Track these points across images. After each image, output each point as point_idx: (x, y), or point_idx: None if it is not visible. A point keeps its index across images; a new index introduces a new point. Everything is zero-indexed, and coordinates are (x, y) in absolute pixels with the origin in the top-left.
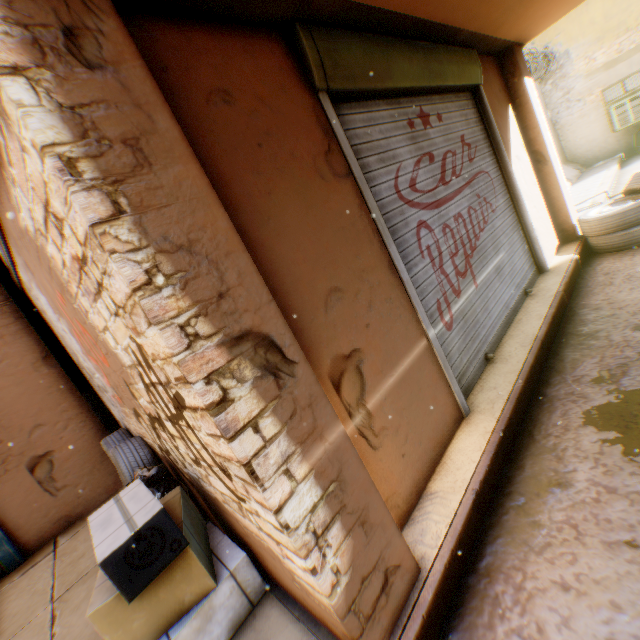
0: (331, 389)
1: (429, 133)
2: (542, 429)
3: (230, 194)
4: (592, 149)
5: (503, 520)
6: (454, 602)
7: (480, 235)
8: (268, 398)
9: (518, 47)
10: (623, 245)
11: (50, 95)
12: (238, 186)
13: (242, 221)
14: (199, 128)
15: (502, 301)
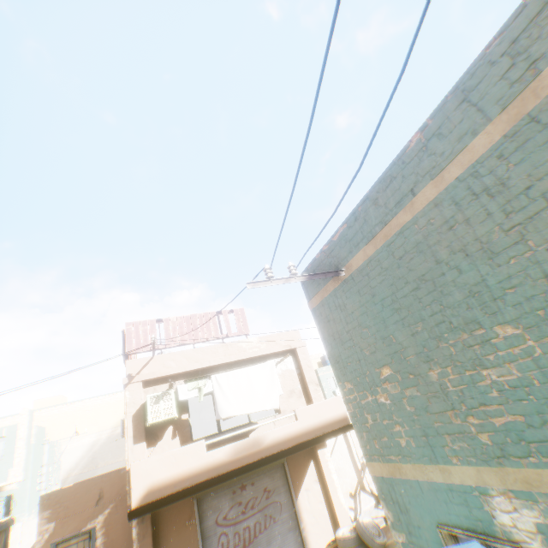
0: None
1: (243, 492)
2: None
3: (161, 532)
4: None
5: None
6: None
7: (259, 534)
8: None
9: None
10: None
11: (137, 528)
12: (163, 530)
13: (161, 539)
14: (161, 518)
15: None
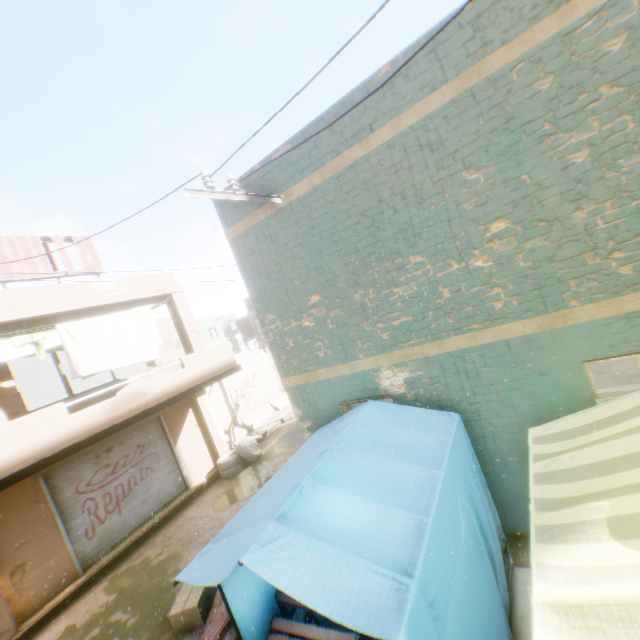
0: (11, 576)
1: (111, 454)
2: (100, 580)
3: None
4: None
5: (60, 613)
6: (27, 638)
7: (135, 487)
8: None
9: None
10: (223, 477)
11: None
12: None
13: None
14: None
15: (142, 514)
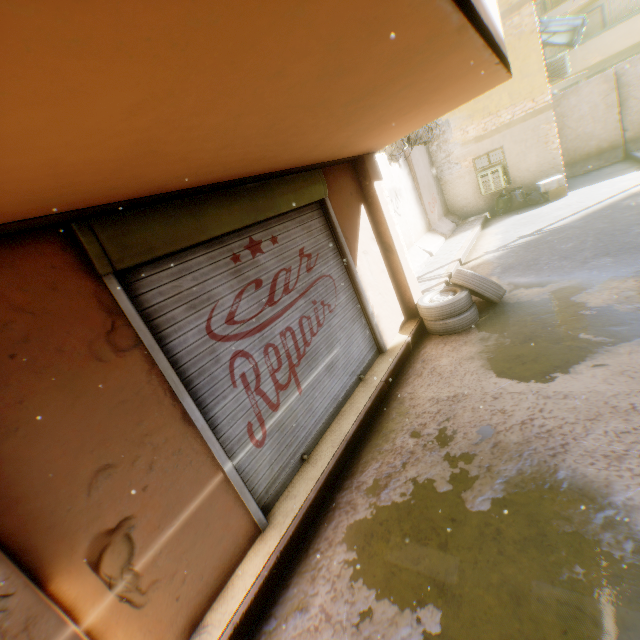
0: (88, 569)
1: (259, 259)
2: (317, 541)
3: None
4: (468, 205)
5: None
6: None
7: (312, 340)
8: None
9: (371, 154)
10: (443, 332)
11: None
12: None
13: None
14: None
15: (331, 395)
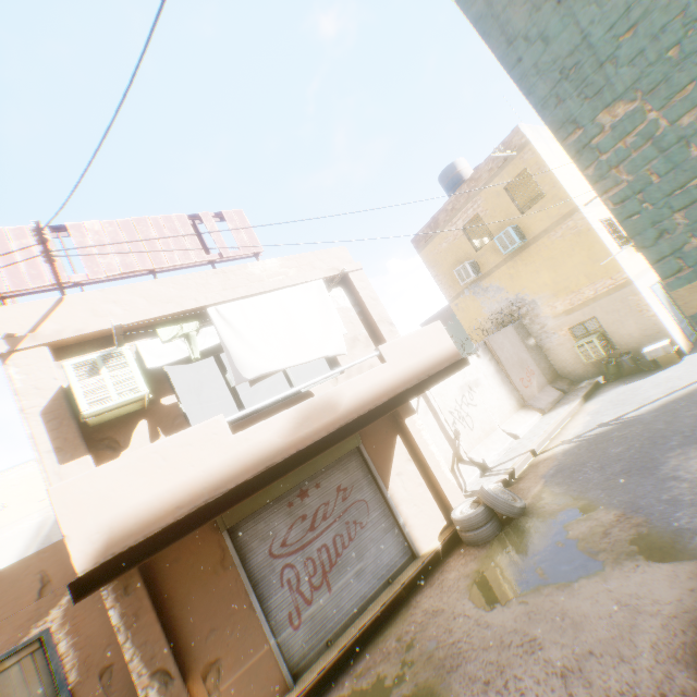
0: (201, 679)
1: (306, 501)
2: None
3: (172, 600)
4: (577, 369)
5: None
6: None
7: (343, 551)
8: (162, 692)
9: None
10: (468, 542)
11: (119, 609)
12: (176, 595)
13: (175, 610)
14: (165, 578)
15: (359, 594)
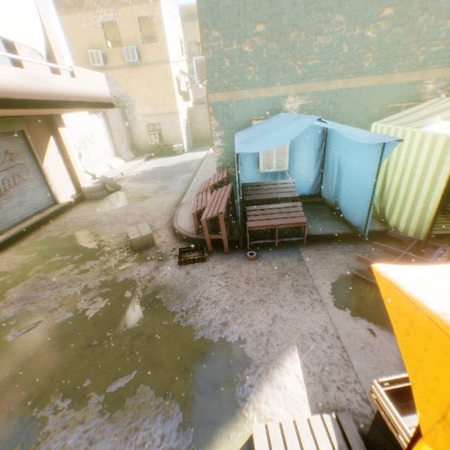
0: None
1: None
2: (1, 253)
3: None
4: (145, 147)
5: None
6: None
7: (11, 189)
8: None
9: (59, 114)
10: (91, 199)
11: None
12: None
13: None
14: None
15: (21, 214)
